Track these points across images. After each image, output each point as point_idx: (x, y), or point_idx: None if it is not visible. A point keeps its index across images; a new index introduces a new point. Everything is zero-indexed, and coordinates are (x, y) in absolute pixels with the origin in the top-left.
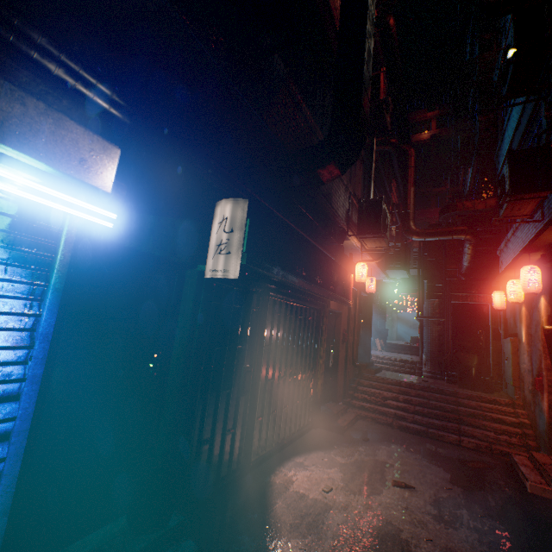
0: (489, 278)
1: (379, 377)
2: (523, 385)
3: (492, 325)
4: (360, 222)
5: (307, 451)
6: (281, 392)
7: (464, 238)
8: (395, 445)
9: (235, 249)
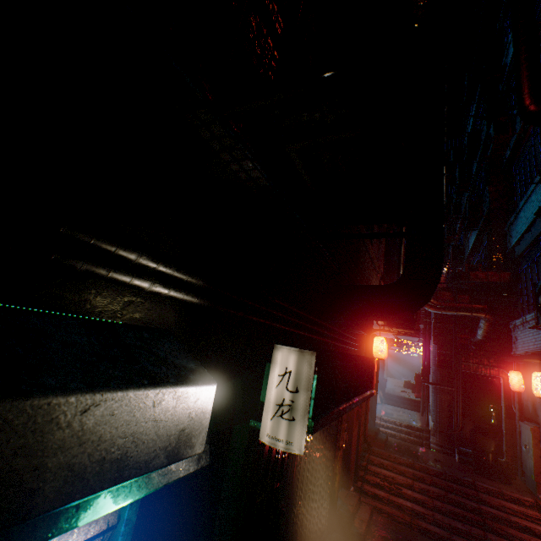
0: (501, 350)
1: (389, 454)
2: None
3: (505, 401)
4: None
5: None
6: (305, 508)
7: (483, 317)
8: None
9: (299, 415)
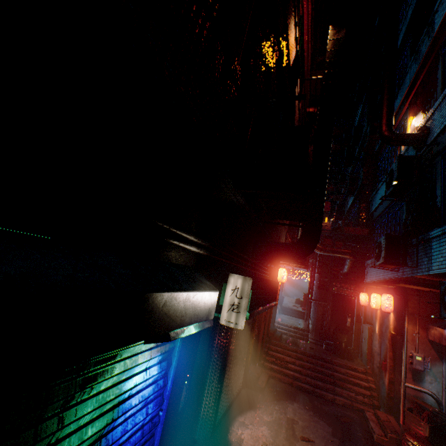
0: (358, 279)
1: (282, 344)
2: (373, 360)
3: (357, 312)
4: None
5: (244, 411)
6: (232, 370)
7: (348, 258)
8: (296, 403)
9: (242, 310)
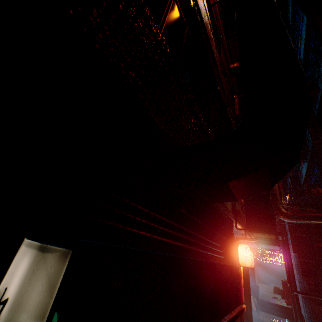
0: None
1: None
2: None
3: None
4: (248, 214)
5: None
6: None
7: None
8: None
9: None
